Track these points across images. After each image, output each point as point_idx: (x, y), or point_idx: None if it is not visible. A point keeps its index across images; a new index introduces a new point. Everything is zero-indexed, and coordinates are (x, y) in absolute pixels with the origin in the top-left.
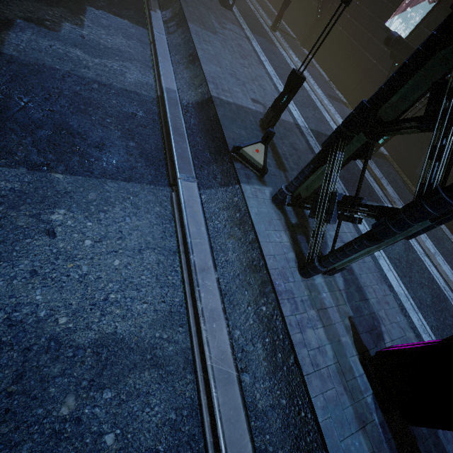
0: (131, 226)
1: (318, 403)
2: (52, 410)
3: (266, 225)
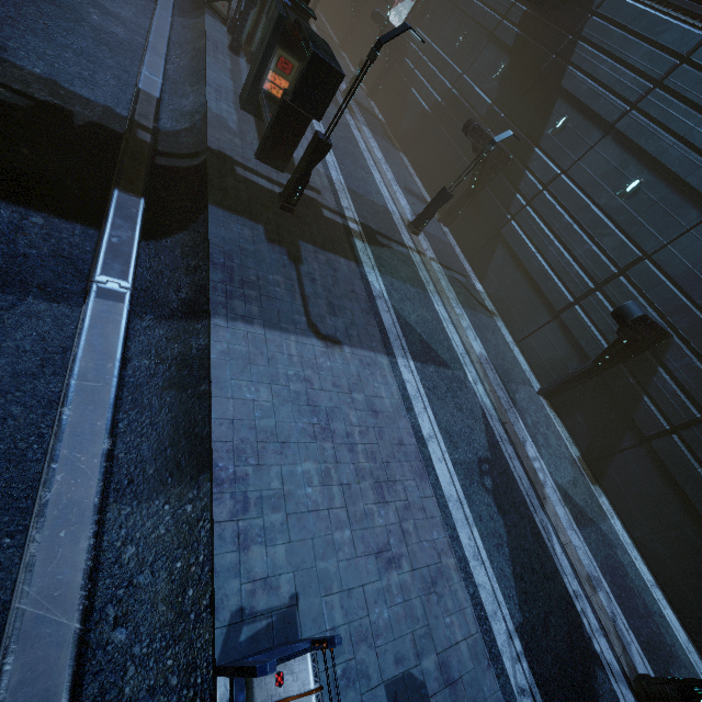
0: None
1: (210, 60)
2: None
3: (215, 30)
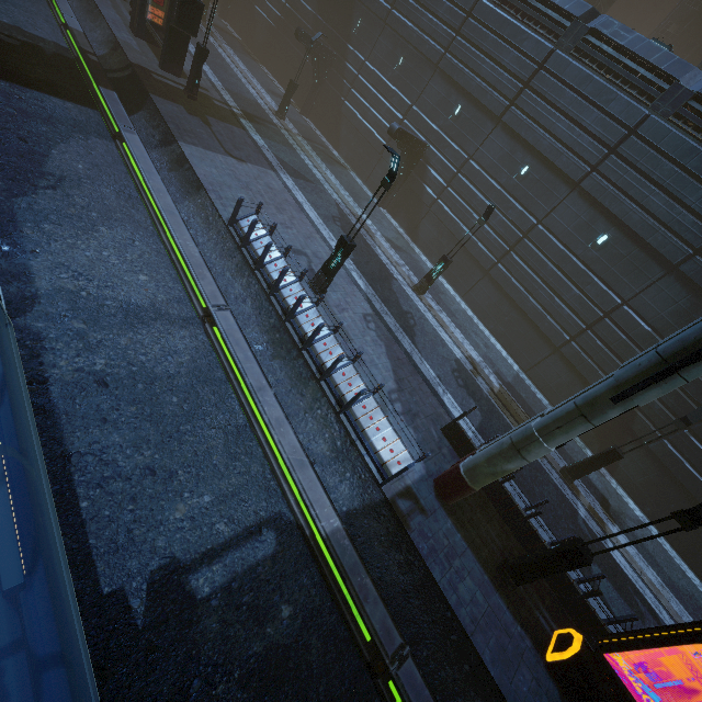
0: None
1: None
2: None
3: None
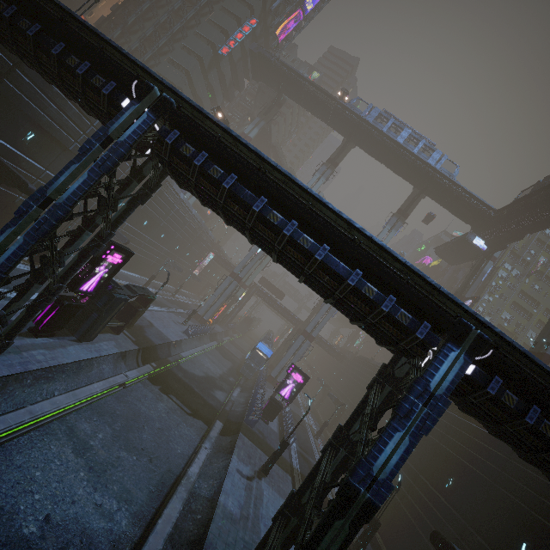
0: (2, 484)
1: (67, 361)
2: (106, 455)
3: None
